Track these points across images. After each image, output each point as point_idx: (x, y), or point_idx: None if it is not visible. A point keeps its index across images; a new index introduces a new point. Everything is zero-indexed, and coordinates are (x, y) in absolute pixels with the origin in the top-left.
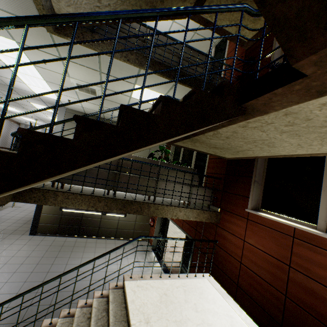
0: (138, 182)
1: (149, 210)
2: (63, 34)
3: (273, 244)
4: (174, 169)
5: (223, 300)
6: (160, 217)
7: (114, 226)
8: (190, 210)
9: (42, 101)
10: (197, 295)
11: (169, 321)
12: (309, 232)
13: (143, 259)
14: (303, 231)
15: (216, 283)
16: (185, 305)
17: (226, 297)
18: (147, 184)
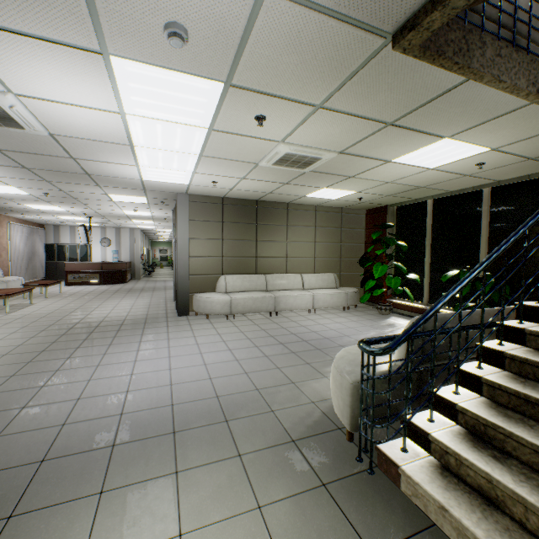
0: None
1: None
2: (433, 48)
3: None
4: None
5: None
6: None
7: None
8: None
9: (141, 190)
10: None
11: None
12: None
13: None
14: None
15: None
16: None
17: None
18: None
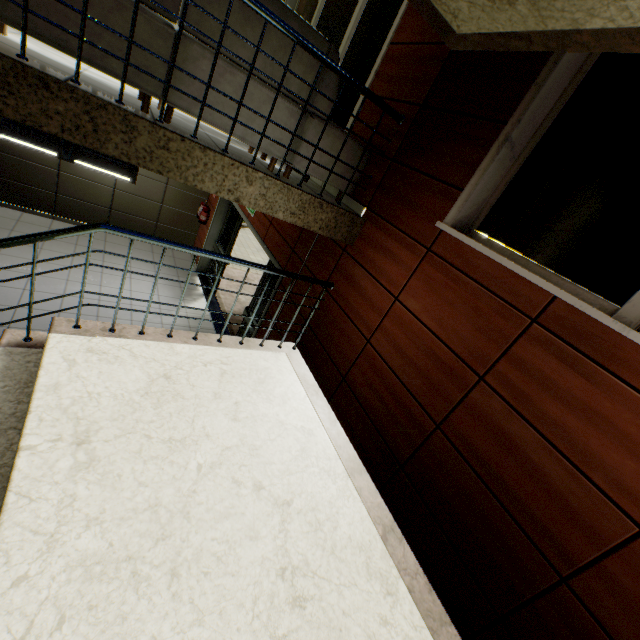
0: (85, 1)
1: (131, 142)
2: None
3: (466, 324)
4: (256, 7)
5: (305, 400)
6: (224, 208)
7: (101, 200)
8: (281, 189)
9: None
10: (251, 384)
11: (151, 440)
12: (592, 321)
13: (171, 287)
14: (574, 313)
15: (303, 364)
16: (210, 406)
17: (314, 393)
18: (130, 31)
